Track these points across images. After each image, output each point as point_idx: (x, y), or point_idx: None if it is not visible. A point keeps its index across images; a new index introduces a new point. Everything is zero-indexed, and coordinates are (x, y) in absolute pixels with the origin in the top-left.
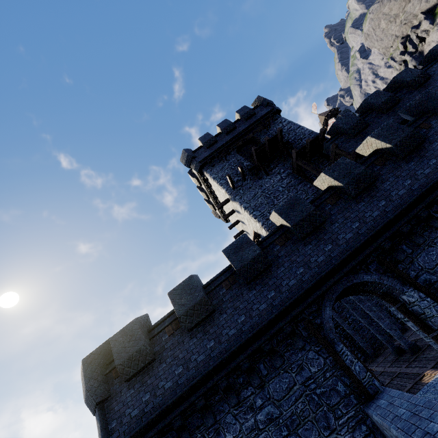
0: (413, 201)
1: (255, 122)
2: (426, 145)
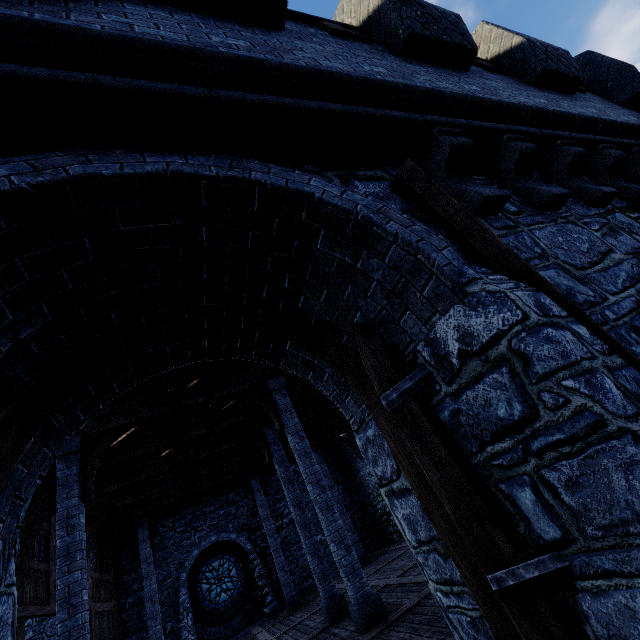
0: (552, 113)
1: None
2: (578, 97)
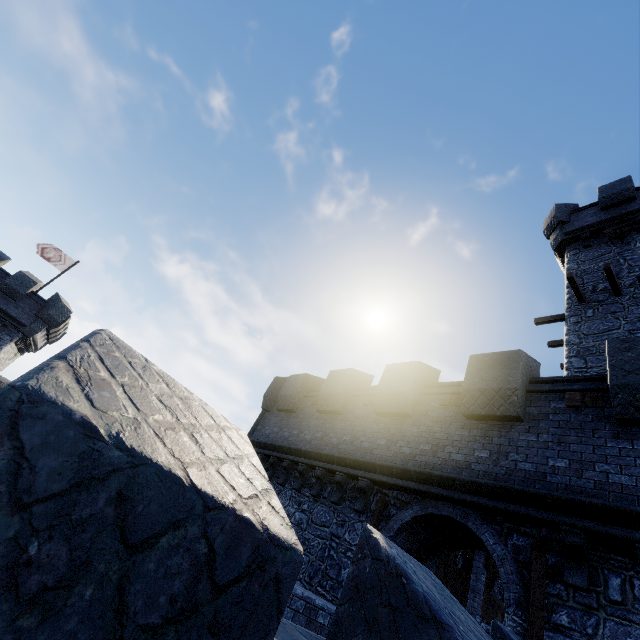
0: None
1: None
2: None
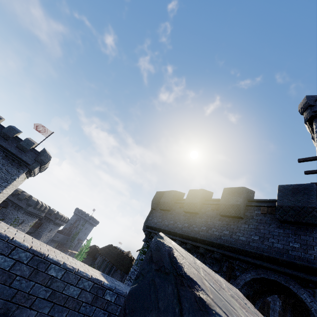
0: None
1: None
2: None
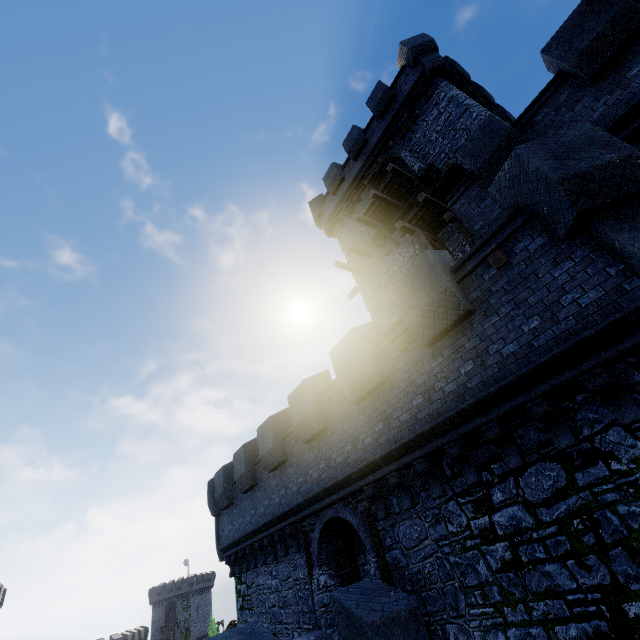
0: (408, 442)
1: (394, 120)
2: (476, 319)
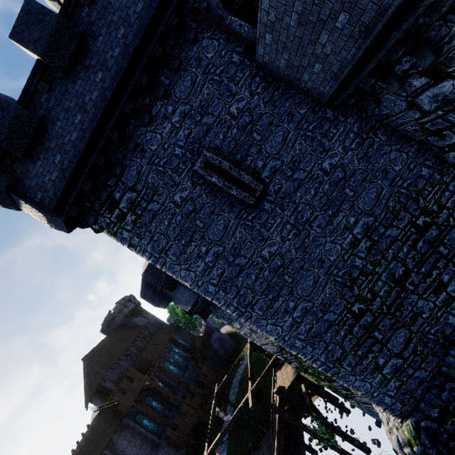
0: None
1: None
2: None
